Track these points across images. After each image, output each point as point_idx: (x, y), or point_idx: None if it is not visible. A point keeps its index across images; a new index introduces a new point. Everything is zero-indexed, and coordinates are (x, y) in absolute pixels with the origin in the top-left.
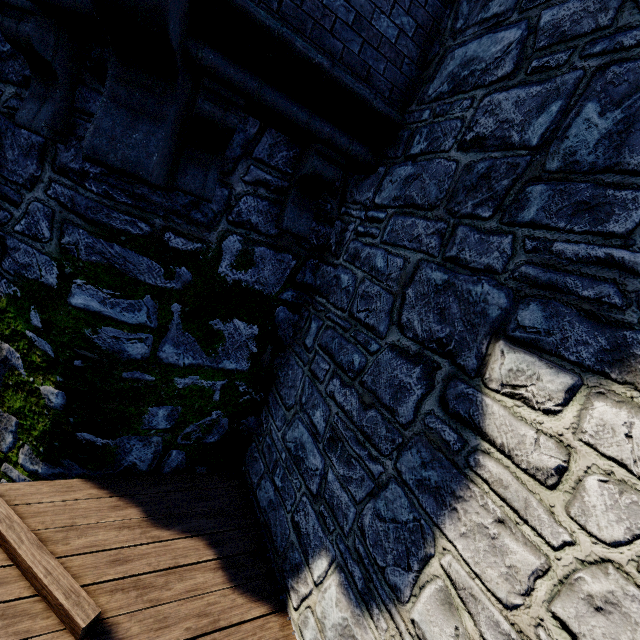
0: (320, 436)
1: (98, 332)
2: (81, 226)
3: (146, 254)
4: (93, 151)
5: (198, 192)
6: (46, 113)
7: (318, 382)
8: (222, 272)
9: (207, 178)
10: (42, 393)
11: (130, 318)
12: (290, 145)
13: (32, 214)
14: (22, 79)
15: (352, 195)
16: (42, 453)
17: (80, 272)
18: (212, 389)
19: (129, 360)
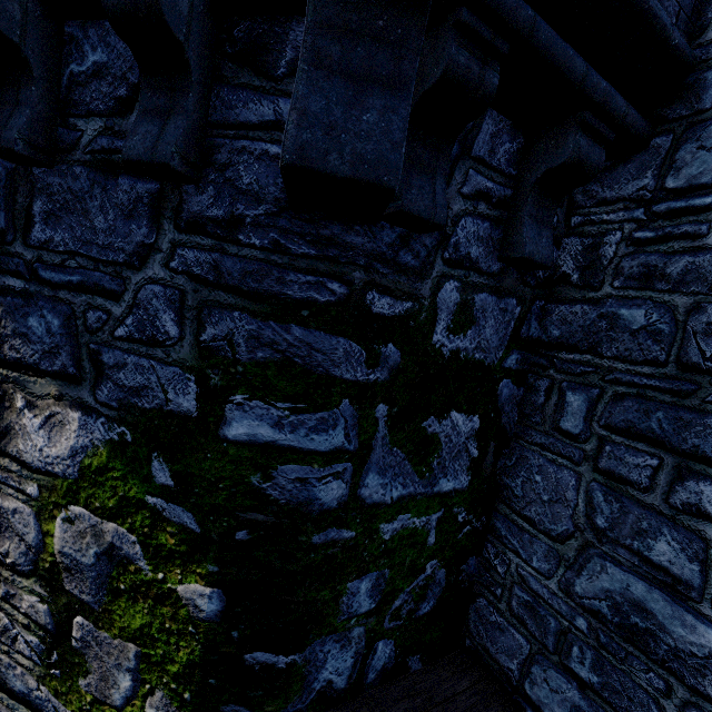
0: (692, 589)
1: (272, 476)
2: (235, 306)
3: (342, 332)
4: (301, 154)
5: (427, 213)
6: (175, 131)
7: (634, 489)
8: (436, 341)
9: (434, 190)
10: (181, 597)
11: (321, 442)
12: (513, 133)
13: (144, 305)
14: (114, 104)
15: (591, 195)
16: (188, 702)
17: (239, 382)
18: (425, 529)
19: (321, 513)
